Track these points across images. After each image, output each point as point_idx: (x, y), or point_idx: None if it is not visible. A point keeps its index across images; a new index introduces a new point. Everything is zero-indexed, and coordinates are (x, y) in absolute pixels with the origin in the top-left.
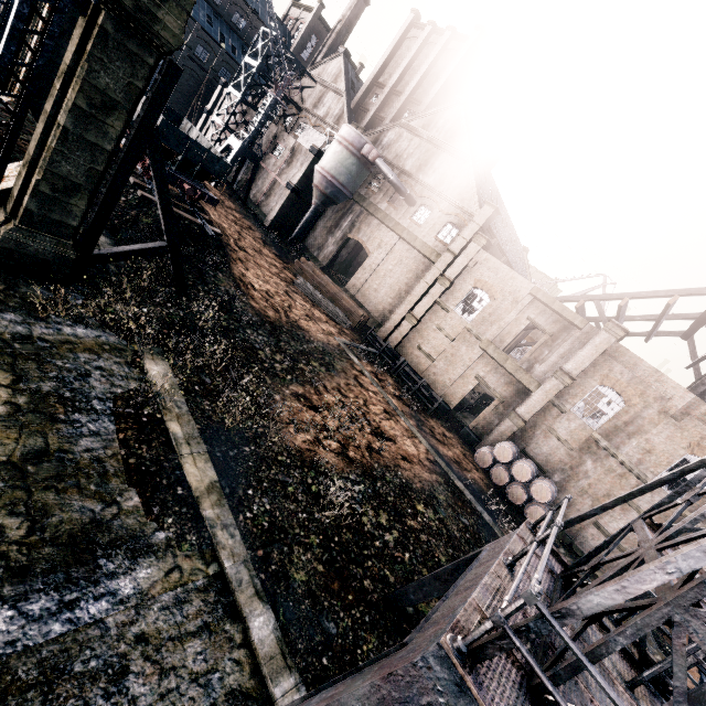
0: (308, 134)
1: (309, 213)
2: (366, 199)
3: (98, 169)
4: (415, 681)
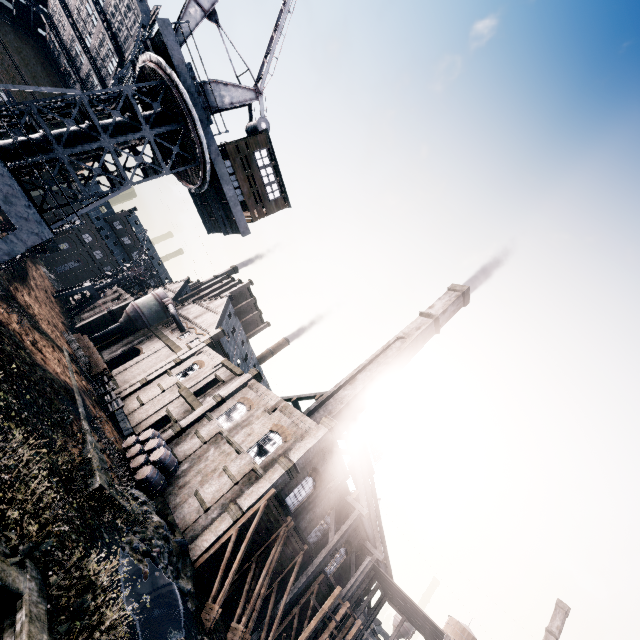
0: None
1: (113, 326)
2: (159, 329)
3: None
4: None
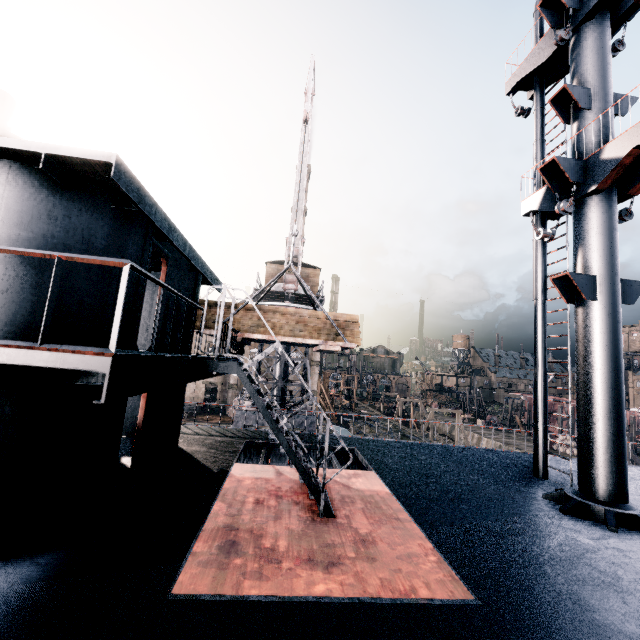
0: None
1: None
2: None
3: None
4: (237, 418)
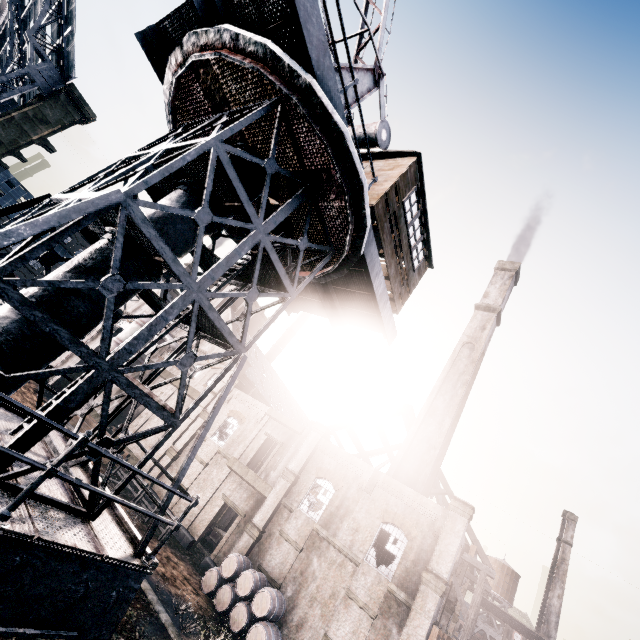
0: (123, 326)
1: None
2: None
3: None
4: None
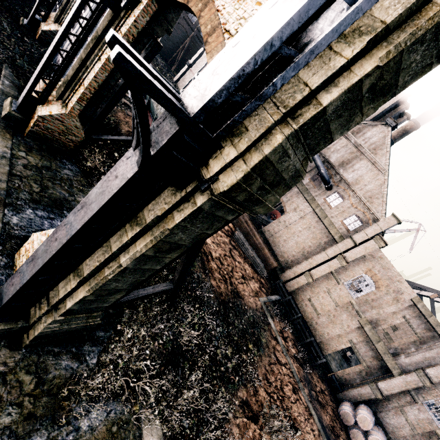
0: None
1: None
2: None
3: (143, 278)
4: None
